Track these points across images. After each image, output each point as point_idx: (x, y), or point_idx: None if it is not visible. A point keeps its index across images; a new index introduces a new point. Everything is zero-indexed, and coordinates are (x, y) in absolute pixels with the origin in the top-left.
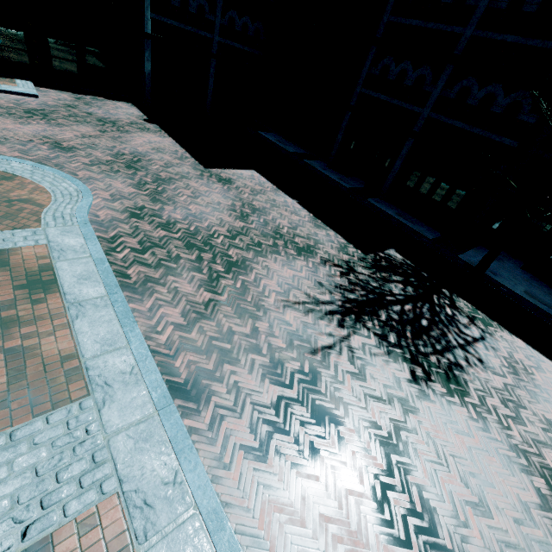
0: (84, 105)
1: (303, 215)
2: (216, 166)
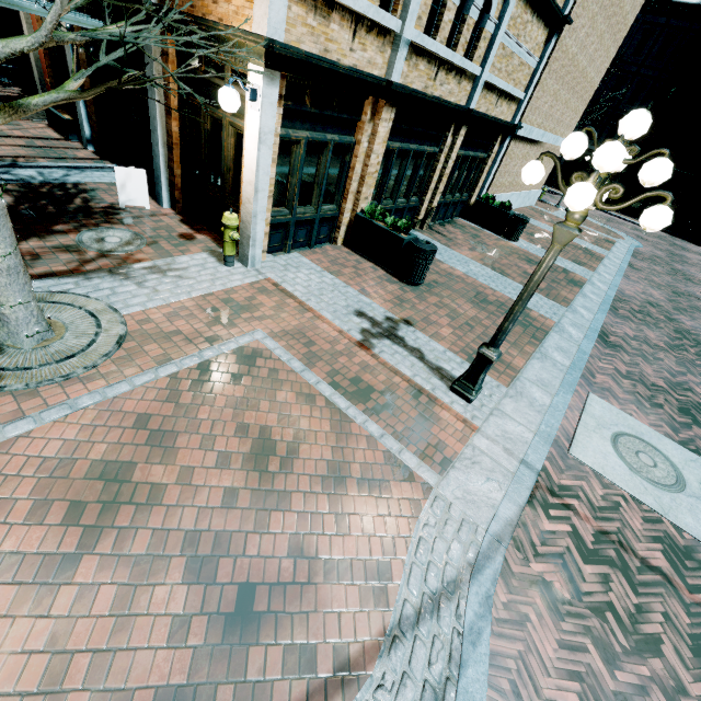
0: (671, 239)
1: None
2: None
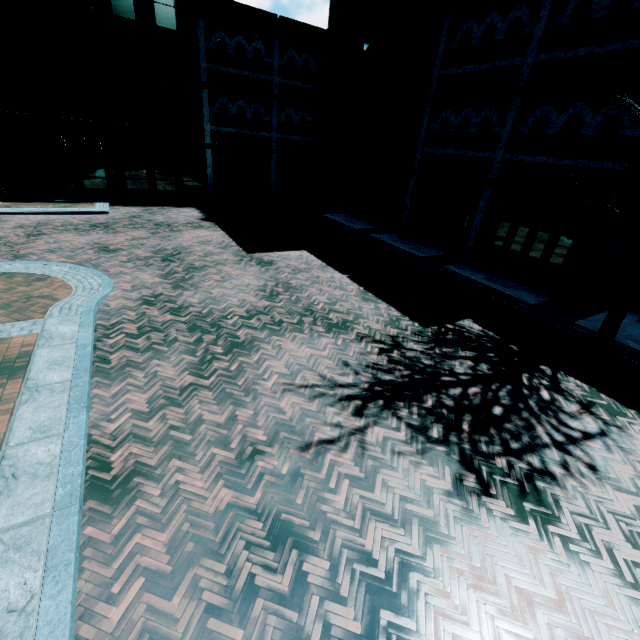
0: (149, 214)
1: (350, 289)
2: (260, 251)
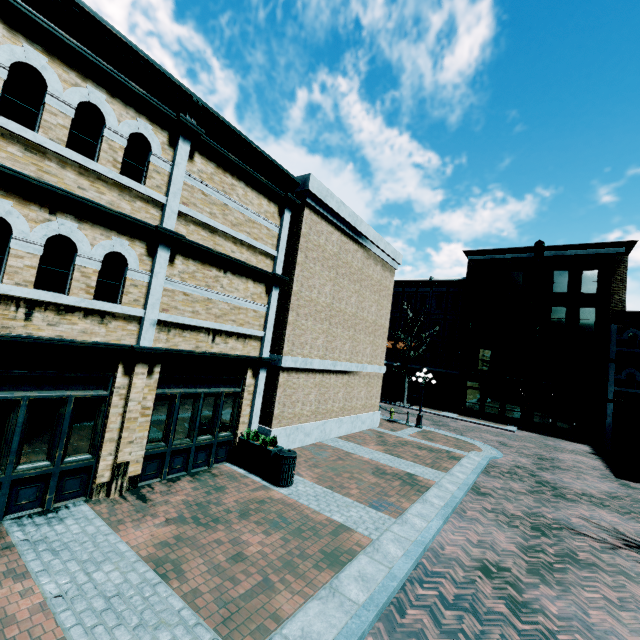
0: (543, 439)
1: None
2: (632, 481)
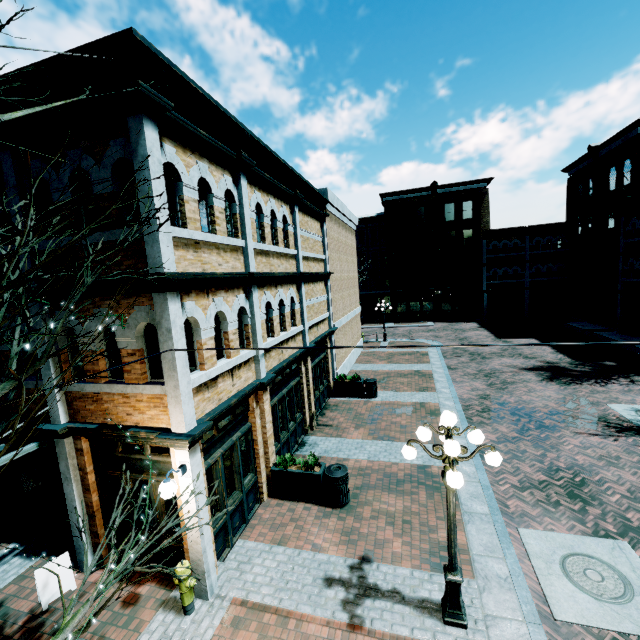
0: (451, 326)
1: (547, 350)
2: (506, 338)
